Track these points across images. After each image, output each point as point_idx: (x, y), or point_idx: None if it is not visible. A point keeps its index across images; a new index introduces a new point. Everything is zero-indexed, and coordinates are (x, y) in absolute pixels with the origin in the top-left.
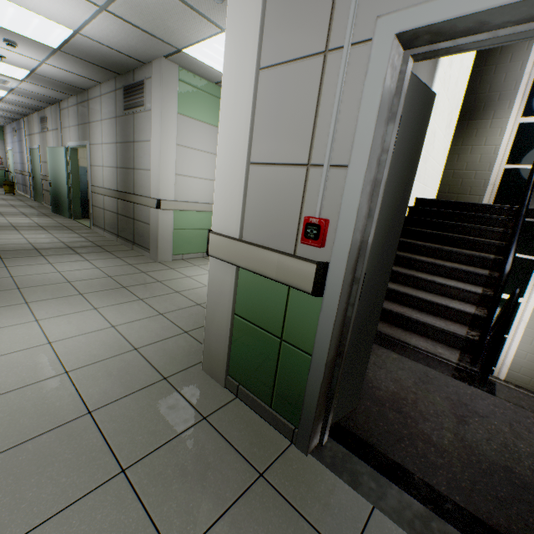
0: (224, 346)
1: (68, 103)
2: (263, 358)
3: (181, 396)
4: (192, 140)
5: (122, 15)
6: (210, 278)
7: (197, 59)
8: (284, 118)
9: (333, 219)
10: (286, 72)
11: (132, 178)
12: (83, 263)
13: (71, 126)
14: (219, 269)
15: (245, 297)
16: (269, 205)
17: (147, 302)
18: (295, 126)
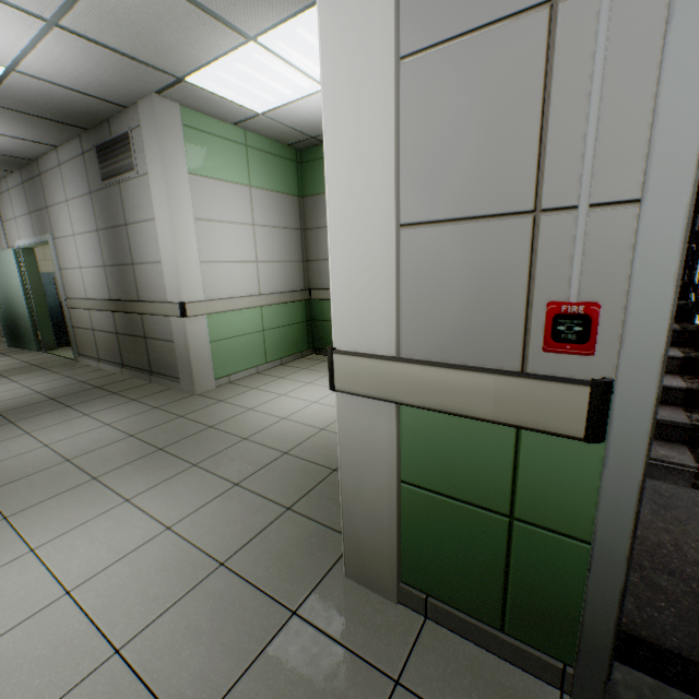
0: (387, 537)
1: (8, 184)
2: (473, 551)
3: (337, 645)
4: (215, 209)
5: (85, 31)
6: (342, 427)
7: (207, 90)
8: (468, 135)
9: (608, 300)
10: (462, 53)
11: (132, 279)
12: (82, 421)
13: (18, 216)
14: (358, 410)
15: (420, 452)
16: (454, 292)
17: (206, 468)
18: (496, 146)
